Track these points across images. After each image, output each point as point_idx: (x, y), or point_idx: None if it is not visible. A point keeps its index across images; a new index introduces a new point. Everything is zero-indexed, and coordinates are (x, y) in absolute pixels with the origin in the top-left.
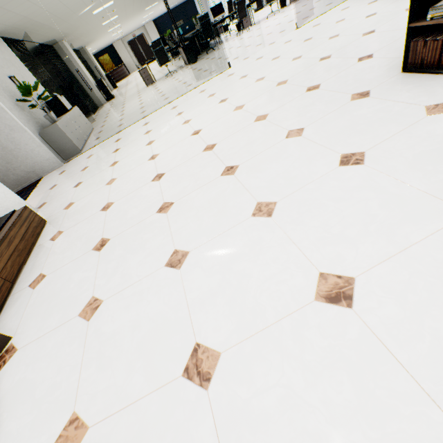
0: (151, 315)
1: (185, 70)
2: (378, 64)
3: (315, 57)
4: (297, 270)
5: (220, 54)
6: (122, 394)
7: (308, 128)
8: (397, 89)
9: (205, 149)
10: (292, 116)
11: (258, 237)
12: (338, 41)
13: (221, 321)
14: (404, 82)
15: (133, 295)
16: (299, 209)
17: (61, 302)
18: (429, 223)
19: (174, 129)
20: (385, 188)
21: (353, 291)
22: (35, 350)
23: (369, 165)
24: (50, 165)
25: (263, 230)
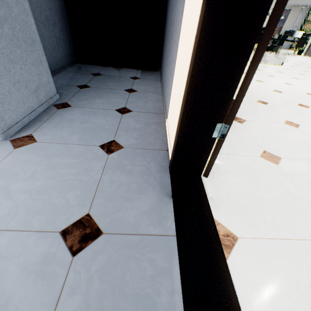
0: None
1: None
2: None
3: None
4: None
5: None
6: None
7: None
8: None
9: (308, 94)
10: None
11: None
12: None
13: None
14: None
15: None
16: None
17: (260, 114)
18: None
19: (263, 75)
20: None
21: None
22: (264, 125)
23: None
24: None
25: None
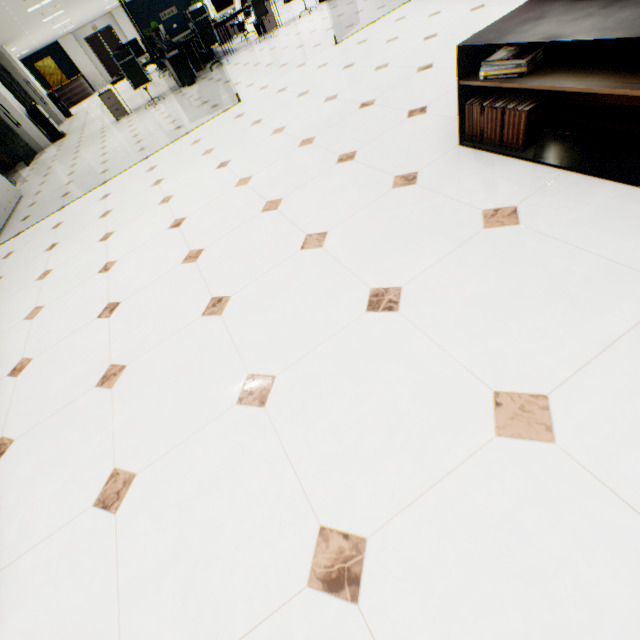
0: (56, 619)
1: (176, 98)
2: (432, 126)
3: (355, 101)
4: (290, 522)
5: (229, 73)
6: None
7: (333, 233)
8: (451, 175)
9: (187, 259)
10: (314, 208)
11: (241, 449)
12: (386, 75)
13: (166, 631)
14: (461, 164)
15: (34, 571)
16: (305, 393)
17: None
18: (471, 433)
19: (146, 213)
20: (421, 360)
21: (362, 566)
22: None
23: (406, 314)
24: None
25: (250, 434)
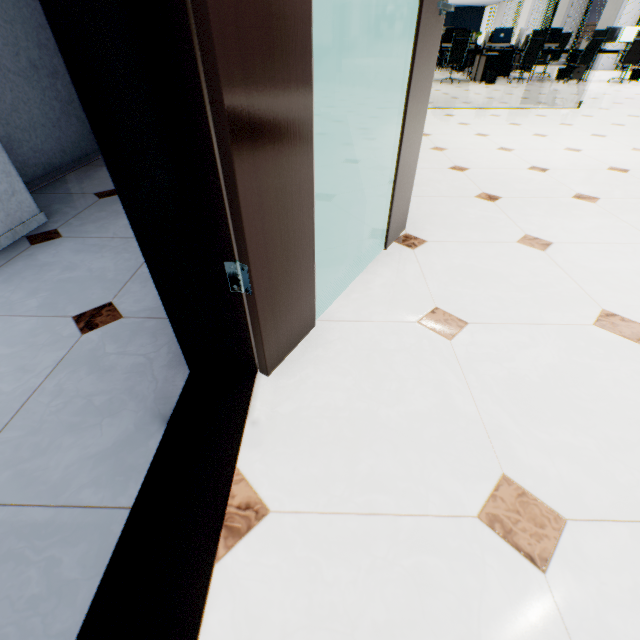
0: None
1: (476, 86)
2: None
3: None
4: None
5: (539, 90)
6: None
7: None
8: None
9: (612, 169)
10: None
11: None
12: None
13: None
14: None
15: (609, 252)
16: None
17: (468, 225)
18: None
19: (521, 136)
20: None
21: None
22: (465, 249)
23: None
24: None
25: None
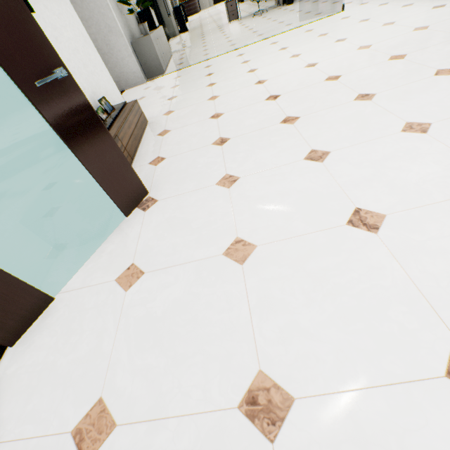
0: (299, 189)
1: (278, 11)
2: None
3: None
4: None
5: None
6: (284, 231)
7: None
8: None
9: (328, 79)
10: (440, 58)
11: (413, 146)
12: None
13: (381, 197)
14: None
15: (274, 176)
16: None
17: (192, 176)
18: None
19: (281, 61)
20: None
21: None
22: (178, 202)
23: None
24: (134, 79)
25: (418, 142)
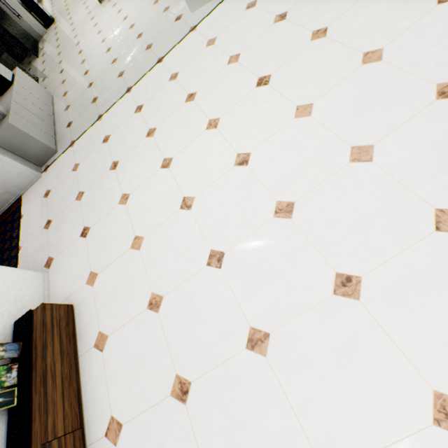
0: None
1: None
2: None
3: None
4: None
5: None
6: None
7: None
8: None
9: (278, 213)
10: (429, 168)
11: None
12: None
13: None
14: None
15: None
16: None
17: None
18: None
19: (197, 139)
20: None
21: None
22: None
23: None
24: (24, 179)
25: None
